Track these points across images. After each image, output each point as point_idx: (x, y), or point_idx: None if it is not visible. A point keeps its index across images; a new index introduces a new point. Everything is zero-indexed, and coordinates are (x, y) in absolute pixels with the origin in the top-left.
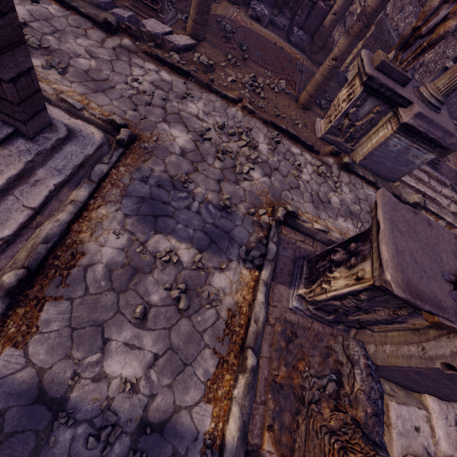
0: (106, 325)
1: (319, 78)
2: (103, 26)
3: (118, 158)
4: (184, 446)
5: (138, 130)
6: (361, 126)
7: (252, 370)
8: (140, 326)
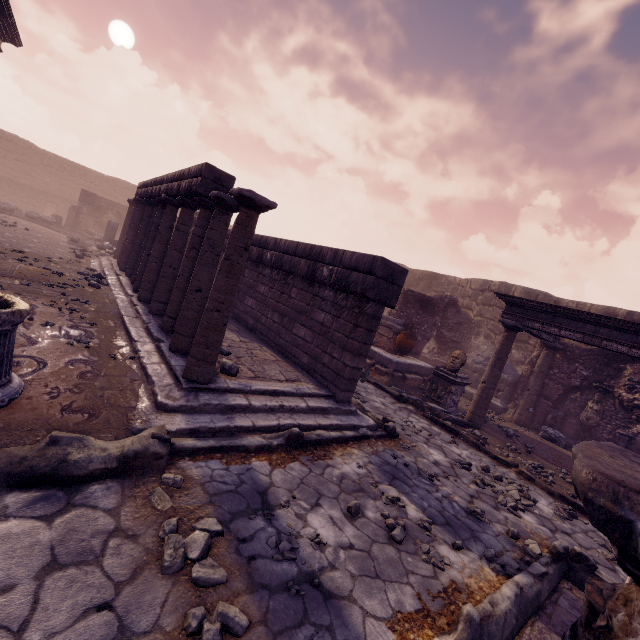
0: (323, 497)
1: None
2: (397, 397)
3: (380, 435)
4: (342, 636)
5: (401, 437)
6: None
7: (469, 620)
8: (348, 518)
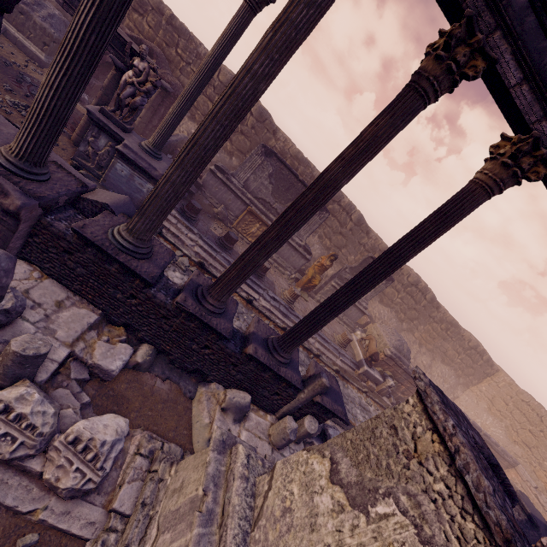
0: None
1: (82, 122)
2: None
3: None
4: None
5: None
6: (103, 156)
7: None
8: None
